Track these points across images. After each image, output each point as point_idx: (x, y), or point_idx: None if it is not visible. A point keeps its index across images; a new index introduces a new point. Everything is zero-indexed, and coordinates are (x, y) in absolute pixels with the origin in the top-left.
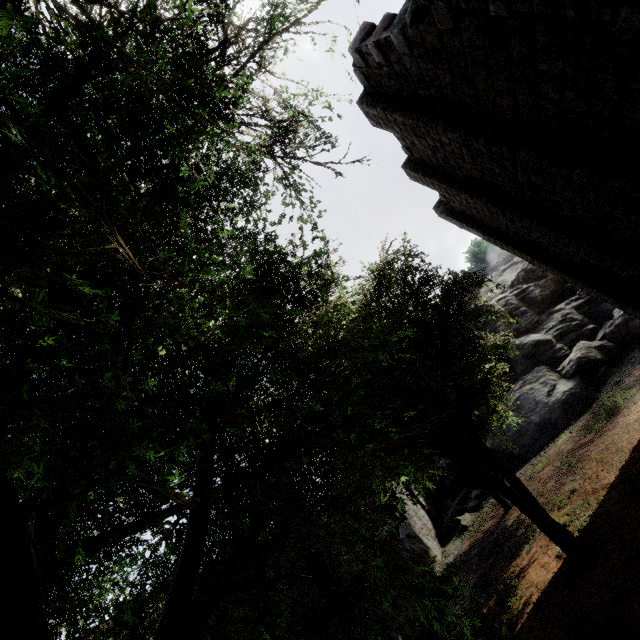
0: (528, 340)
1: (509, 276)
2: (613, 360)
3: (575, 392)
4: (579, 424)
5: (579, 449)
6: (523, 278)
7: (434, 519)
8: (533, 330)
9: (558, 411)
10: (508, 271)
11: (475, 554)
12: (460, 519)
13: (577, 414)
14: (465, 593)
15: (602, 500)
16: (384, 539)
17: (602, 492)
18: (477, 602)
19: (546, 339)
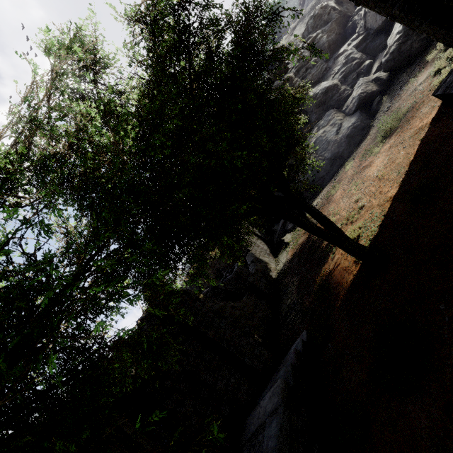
0: (319, 89)
1: (299, 33)
2: (385, 89)
3: (356, 125)
4: (360, 151)
5: (362, 171)
6: (312, 27)
7: (268, 242)
8: (323, 79)
9: (344, 145)
10: (298, 28)
11: (296, 262)
12: (284, 239)
13: (357, 143)
14: (293, 291)
15: (387, 212)
16: (235, 275)
17: (387, 205)
18: (301, 298)
19: (333, 84)
